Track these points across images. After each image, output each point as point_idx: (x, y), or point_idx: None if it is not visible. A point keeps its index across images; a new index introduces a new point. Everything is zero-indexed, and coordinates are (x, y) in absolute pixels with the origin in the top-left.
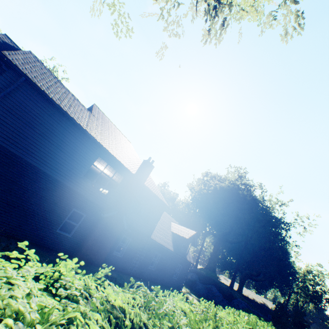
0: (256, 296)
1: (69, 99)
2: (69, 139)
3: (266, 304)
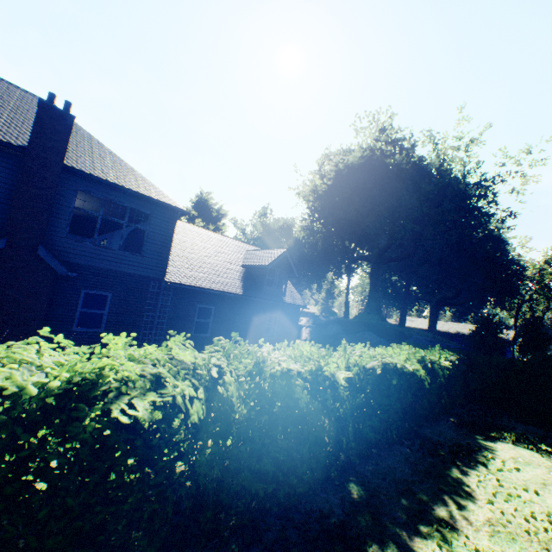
0: (462, 327)
1: None
2: None
3: None
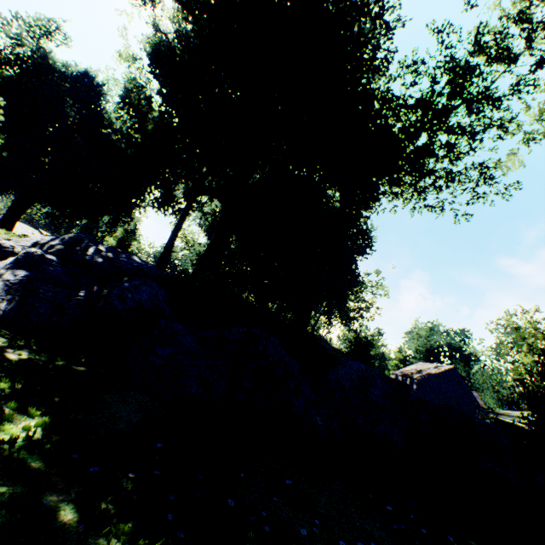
0: None
1: None
2: None
3: None
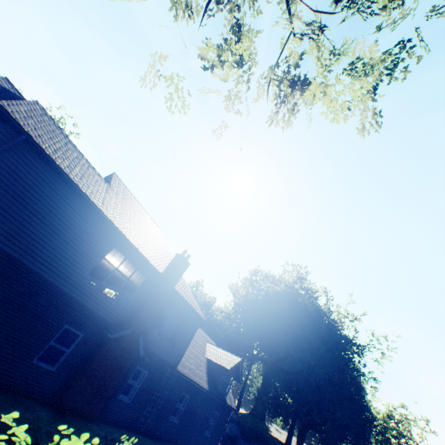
0: None
1: (82, 166)
2: (75, 221)
3: None
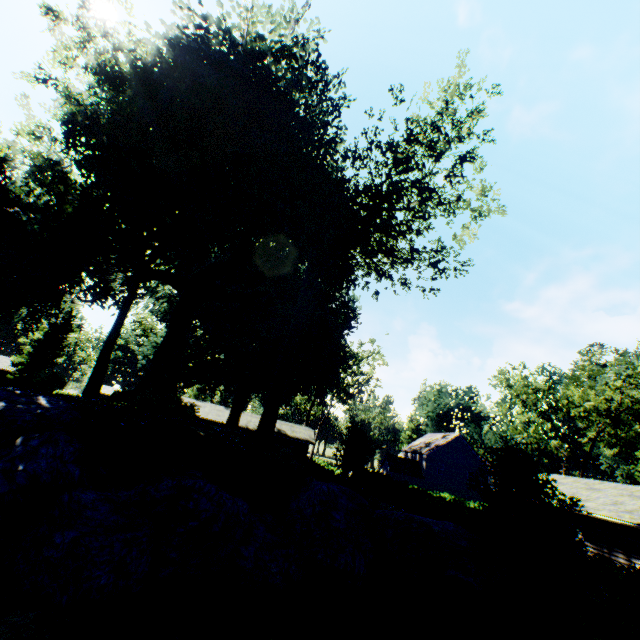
0: None
1: None
2: None
3: (282, 430)
